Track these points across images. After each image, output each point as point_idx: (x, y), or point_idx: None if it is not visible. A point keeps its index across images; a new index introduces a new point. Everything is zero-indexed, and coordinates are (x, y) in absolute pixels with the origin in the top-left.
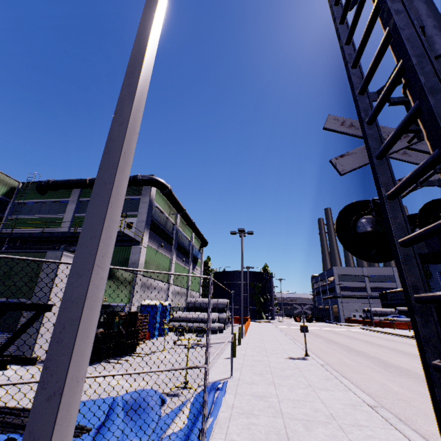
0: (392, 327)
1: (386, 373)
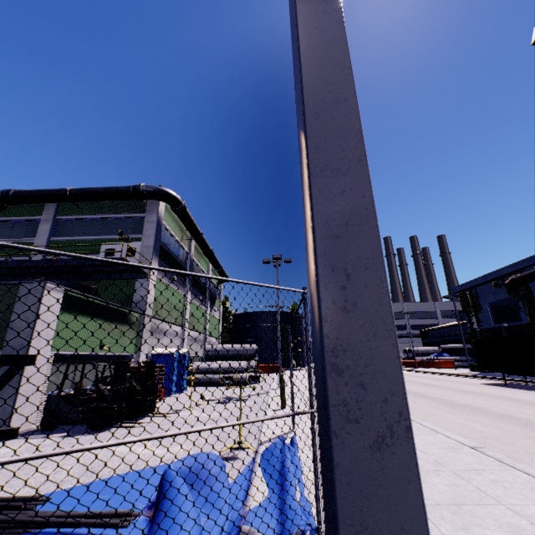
0: (435, 367)
1: (458, 413)
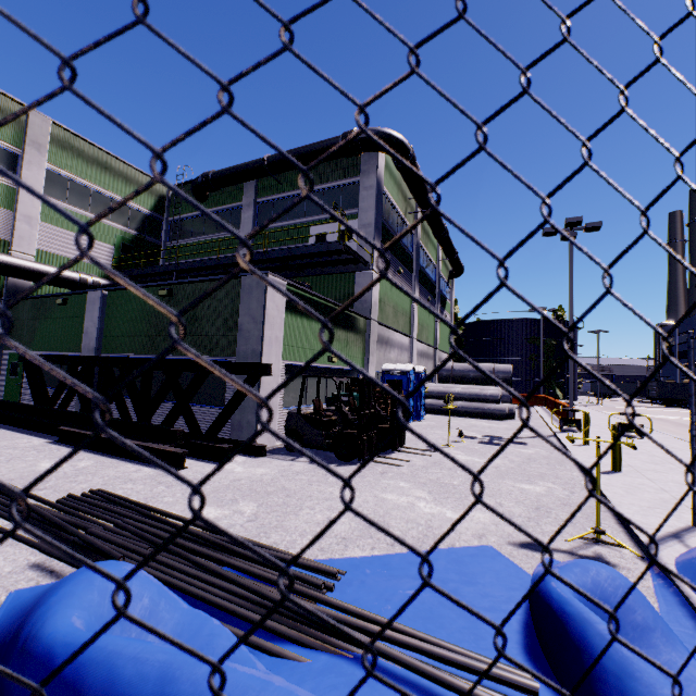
0: None
1: None
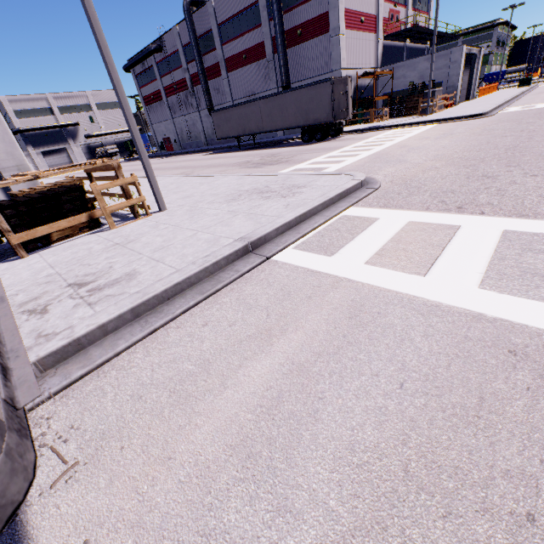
0: None
1: None
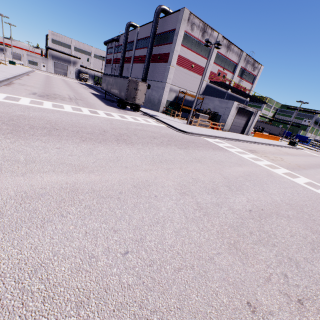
0: None
1: None
